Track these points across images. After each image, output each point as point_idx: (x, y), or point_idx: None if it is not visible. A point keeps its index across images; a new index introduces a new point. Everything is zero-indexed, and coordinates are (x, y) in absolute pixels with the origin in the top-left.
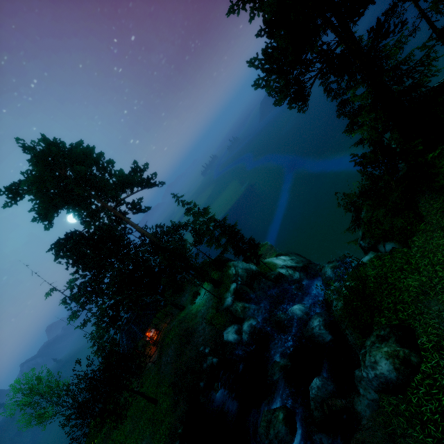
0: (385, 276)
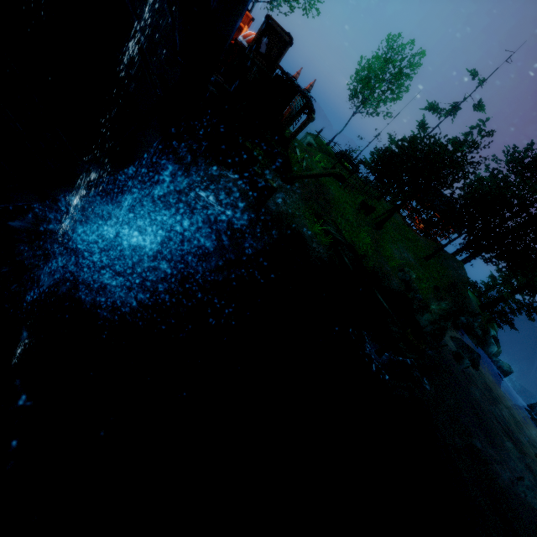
0: None
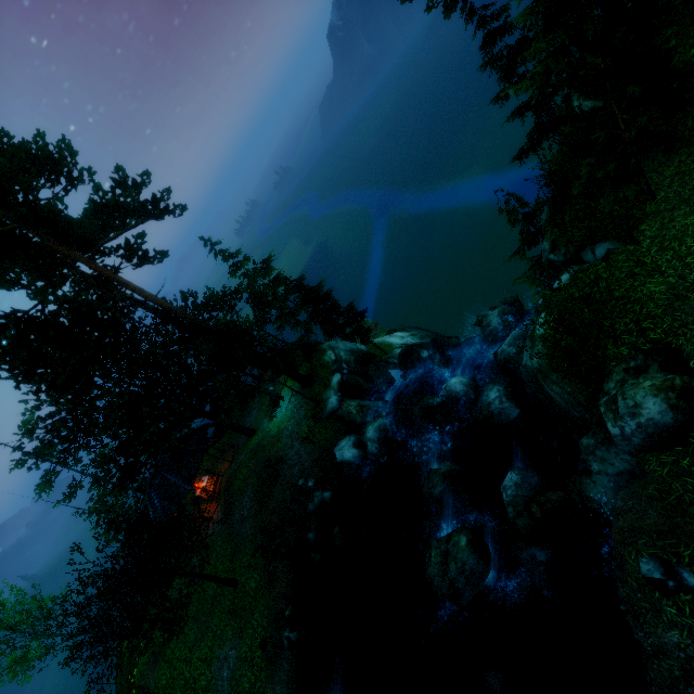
0: (607, 291)
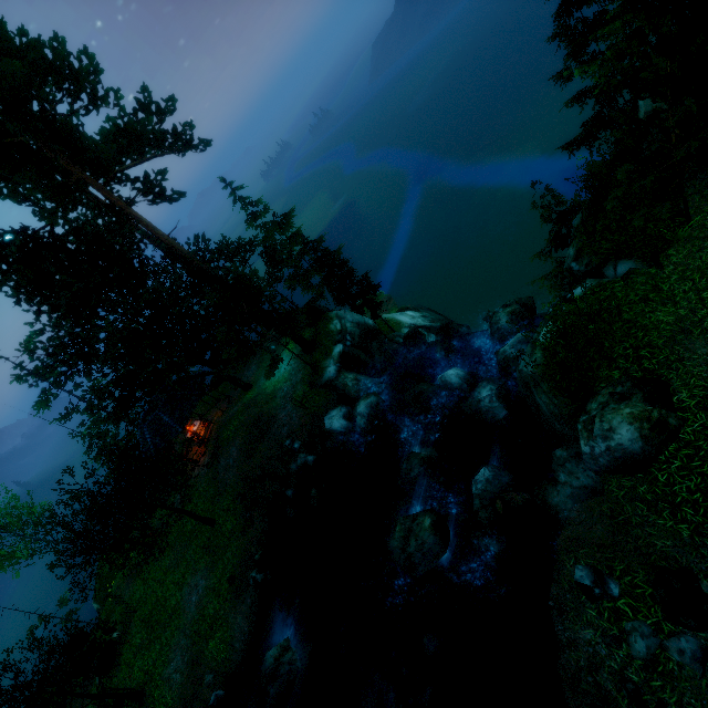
0: (617, 311)
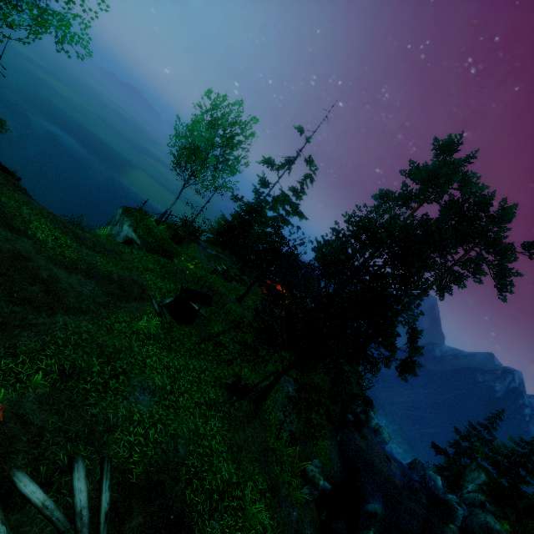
0: None
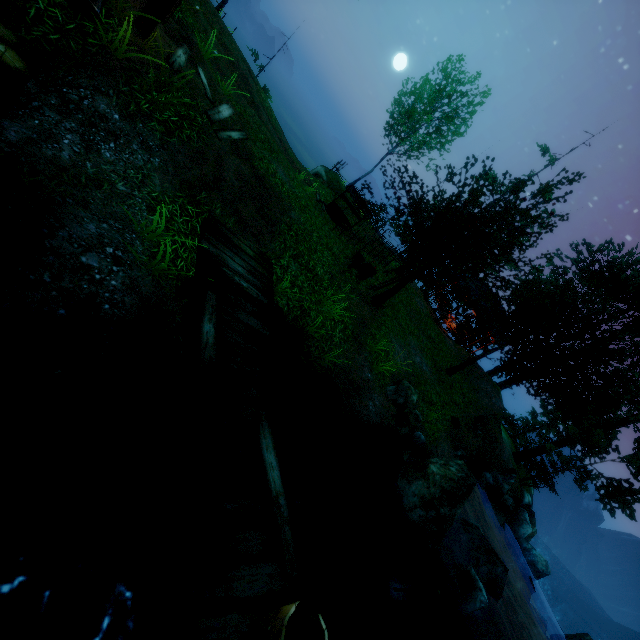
0: None
